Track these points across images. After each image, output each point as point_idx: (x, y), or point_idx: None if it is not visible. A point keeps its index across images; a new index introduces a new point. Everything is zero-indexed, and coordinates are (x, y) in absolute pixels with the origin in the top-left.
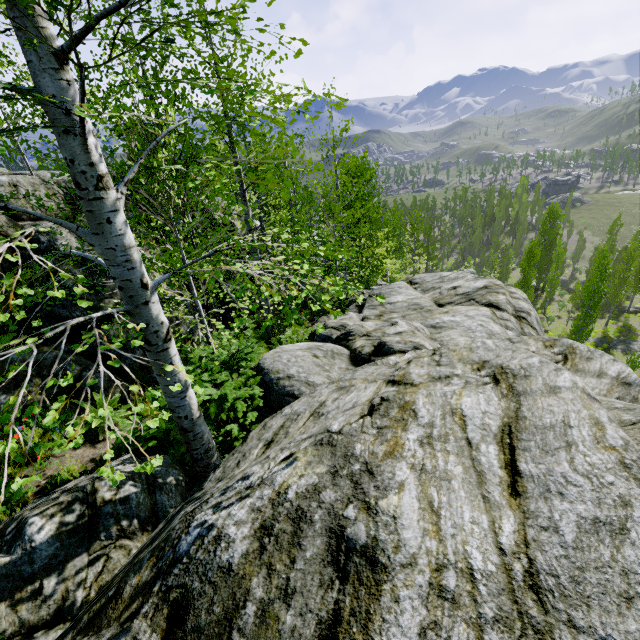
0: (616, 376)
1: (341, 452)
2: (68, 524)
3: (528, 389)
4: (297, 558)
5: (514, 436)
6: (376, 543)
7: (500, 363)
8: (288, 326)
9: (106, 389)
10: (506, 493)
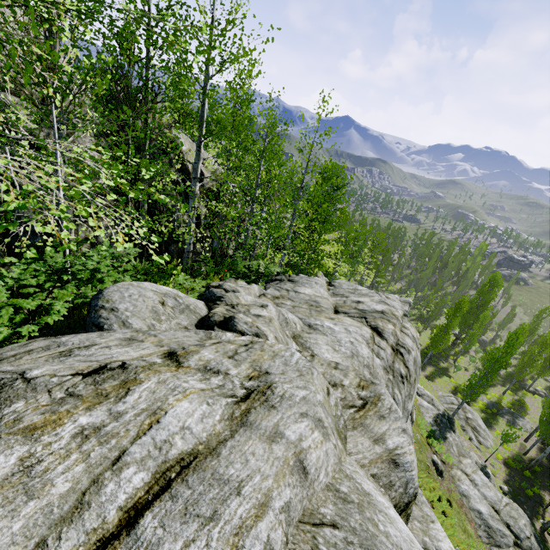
0: (392, 449)
1: None
2: None
3: (257, 422)
4: None
5: (185, 473)
6: None
7: (274, 381)
8: (209, 276)
9: None
10: (84, 549)
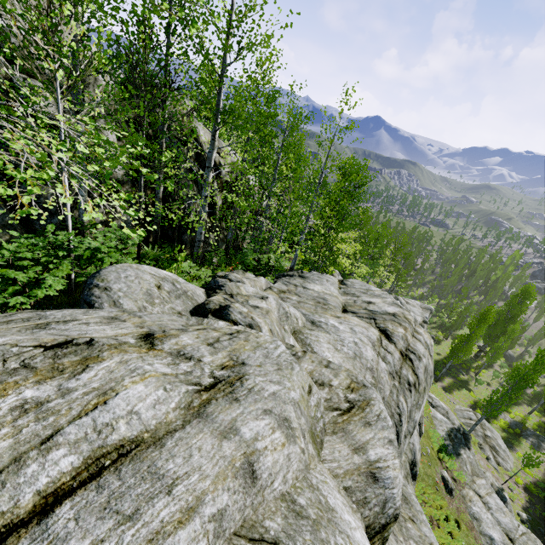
0: (373, 461)
1: None
2: None
3: (214, 415)
4: None
5: (121, 461)
6: None
7: (248, 373)
8: (221, 267)
9: None
10: None
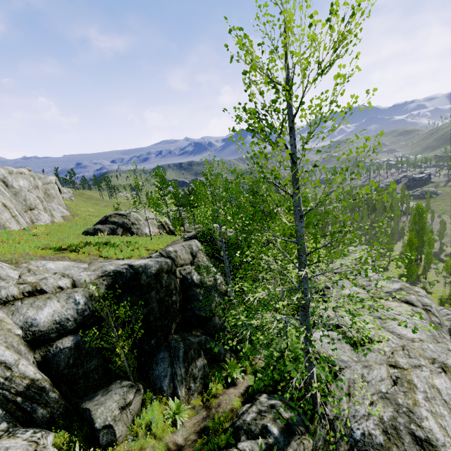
0: None
1: (394, 402)
2: (280, 427)
3: None
4: (403, 442)
5: None
6: (428, 438)
7: (442, 361)
8: None
9: (225, 355)
10: None
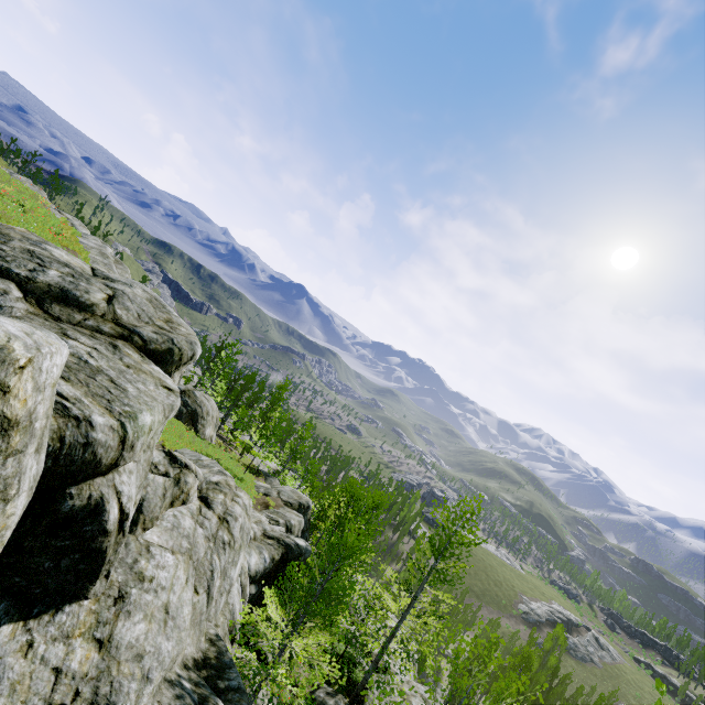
0: None
1: None
2: None
3: None
4: None
5: None
6: None
7: (426, 696)
8: None
9: None
10: None
